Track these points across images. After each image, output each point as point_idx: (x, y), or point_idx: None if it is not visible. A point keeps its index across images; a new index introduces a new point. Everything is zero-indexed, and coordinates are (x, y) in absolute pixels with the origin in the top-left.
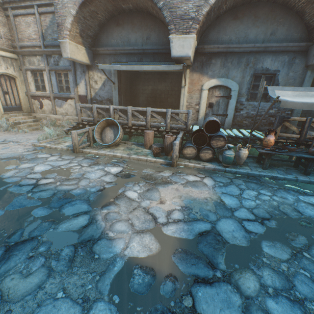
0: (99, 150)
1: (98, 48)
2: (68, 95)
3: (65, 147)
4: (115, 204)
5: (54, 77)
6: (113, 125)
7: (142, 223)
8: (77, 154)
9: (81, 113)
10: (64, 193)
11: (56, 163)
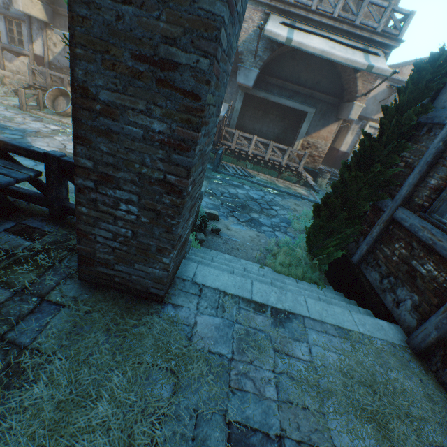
0: (49, 115)
1: (59, 8)
2: (22, 51)
3: (12, 104)
4: (43, 138)
5: (3, 23)
6: (67, 96)
7: (56, 146)
8: (24, 112)
9: (34, 75)
10: (7, 126)
11: (1, 112)
